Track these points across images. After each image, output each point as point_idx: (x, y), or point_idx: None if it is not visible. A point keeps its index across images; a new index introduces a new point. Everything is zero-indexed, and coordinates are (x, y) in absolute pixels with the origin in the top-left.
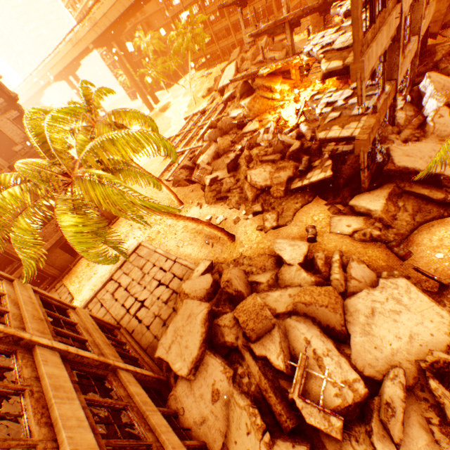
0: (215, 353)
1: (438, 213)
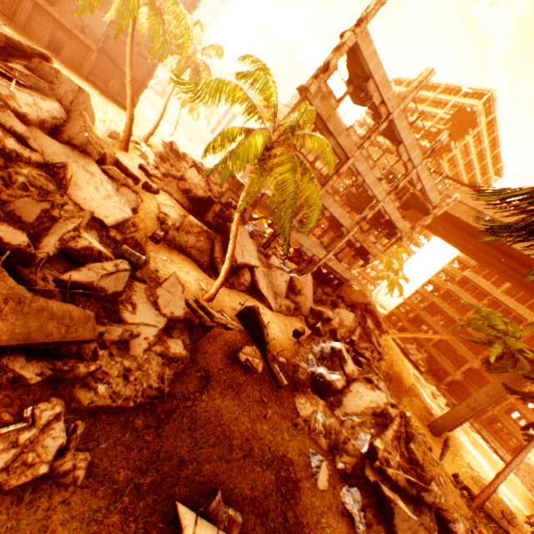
0: None
1: (204, 262)
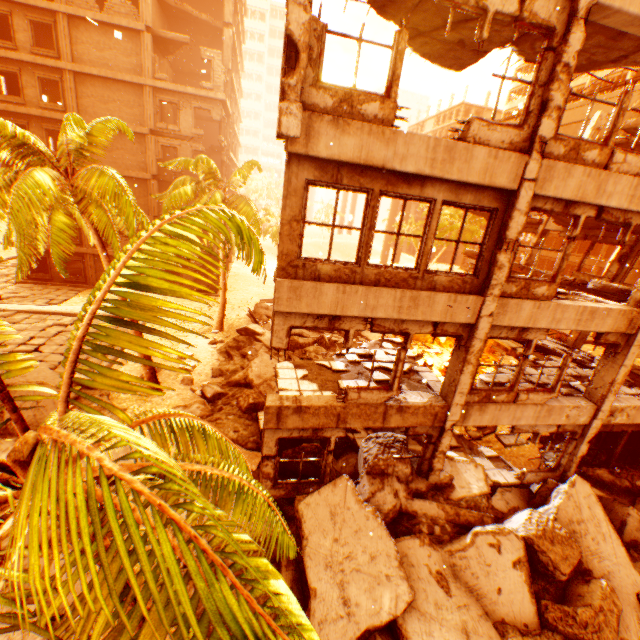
0: None
1: None
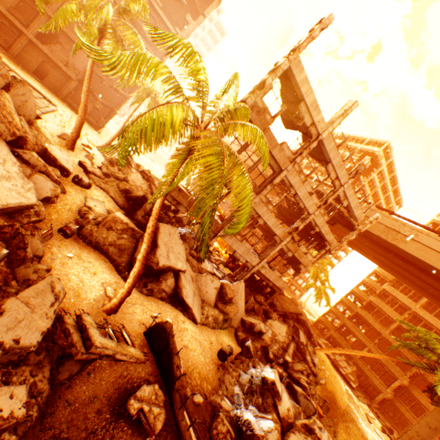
0: None
1: (121, 262)
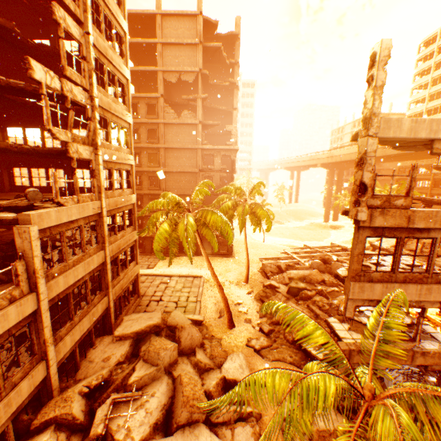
0: (133, 345)
1: None
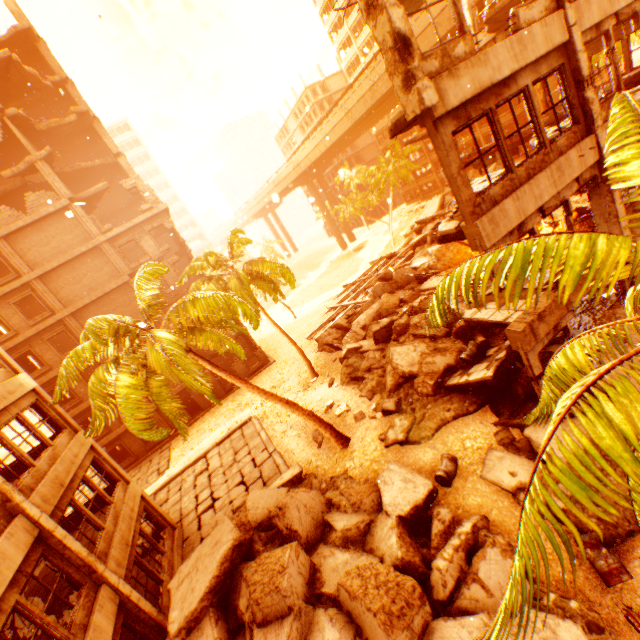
0: (221, 618)
1: None
